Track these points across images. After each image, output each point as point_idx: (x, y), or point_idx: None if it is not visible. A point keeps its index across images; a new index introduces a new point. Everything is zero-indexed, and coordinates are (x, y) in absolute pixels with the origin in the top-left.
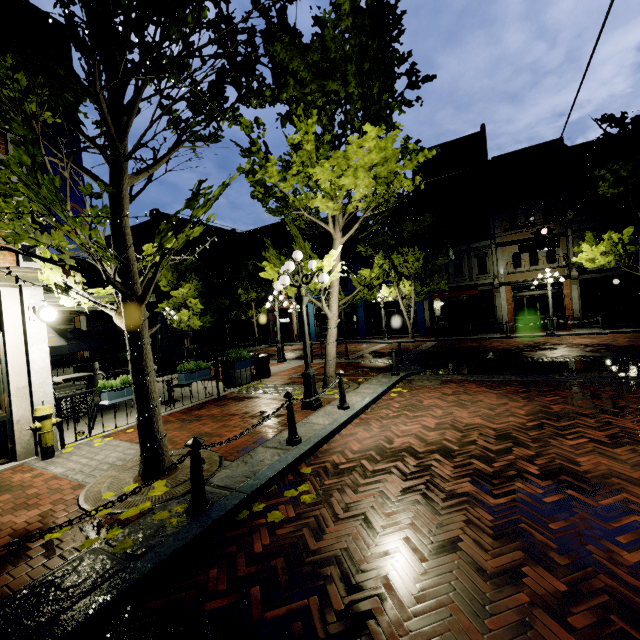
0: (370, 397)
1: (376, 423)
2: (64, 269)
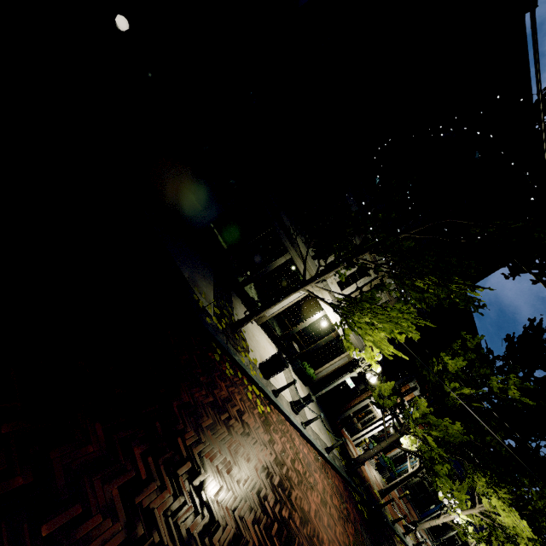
0: None
1: None
2: None
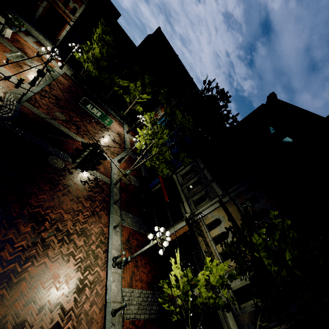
0: None
1: None
2: (79, 0)
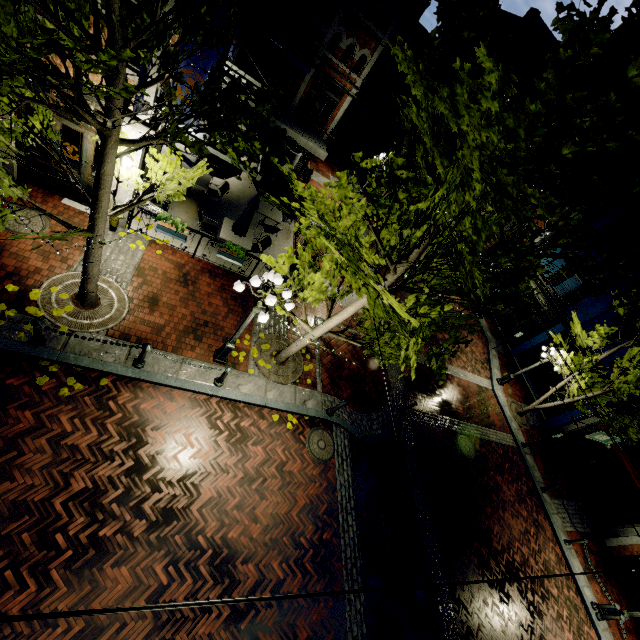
0: (250, 399)
1: (197, 413)
2: (371, 39)
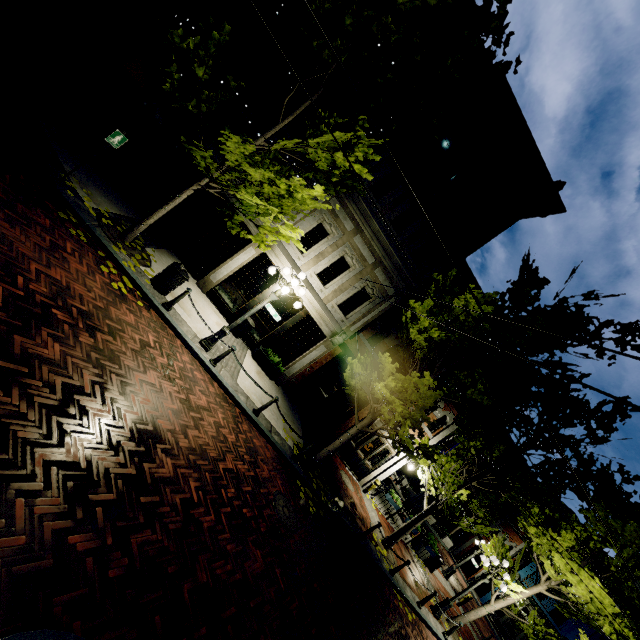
0: None
1: None
2: None
